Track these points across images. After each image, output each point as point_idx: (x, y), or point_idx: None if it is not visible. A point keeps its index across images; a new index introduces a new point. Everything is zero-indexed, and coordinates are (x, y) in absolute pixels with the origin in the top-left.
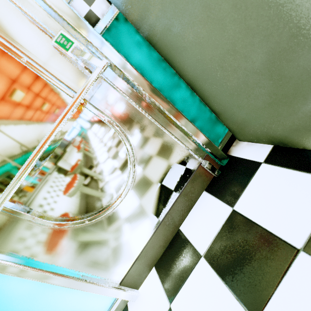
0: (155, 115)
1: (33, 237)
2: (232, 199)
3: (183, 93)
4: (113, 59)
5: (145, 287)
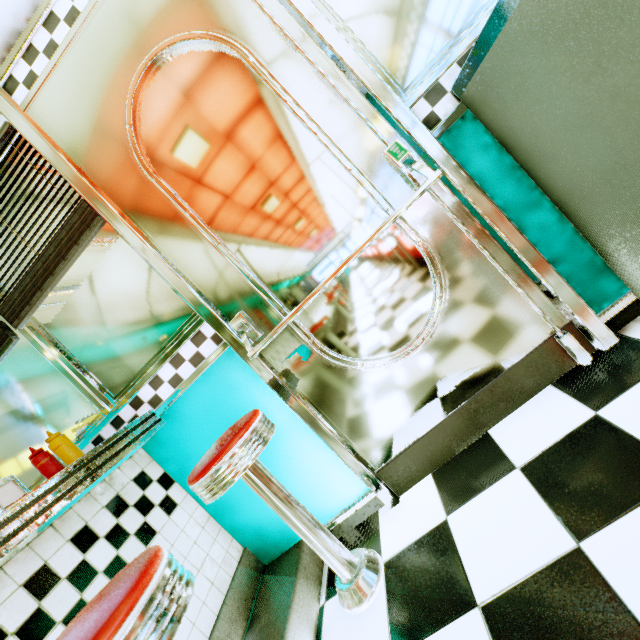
0: (487, 244)
1: (303, 362)
2: (600, 400)
3: (544, 216)
4: (447, 167)
5: (411, 495)
